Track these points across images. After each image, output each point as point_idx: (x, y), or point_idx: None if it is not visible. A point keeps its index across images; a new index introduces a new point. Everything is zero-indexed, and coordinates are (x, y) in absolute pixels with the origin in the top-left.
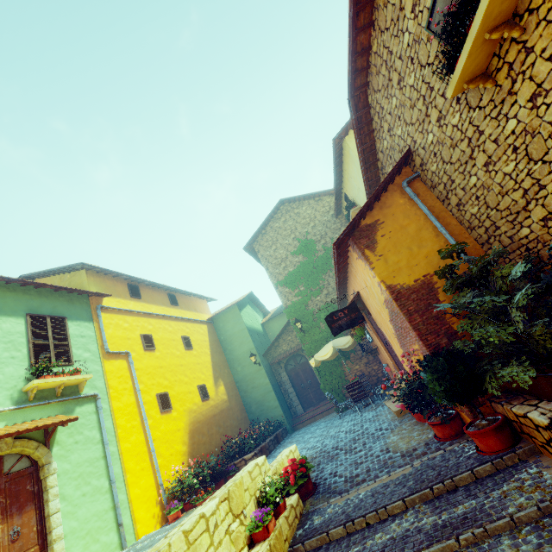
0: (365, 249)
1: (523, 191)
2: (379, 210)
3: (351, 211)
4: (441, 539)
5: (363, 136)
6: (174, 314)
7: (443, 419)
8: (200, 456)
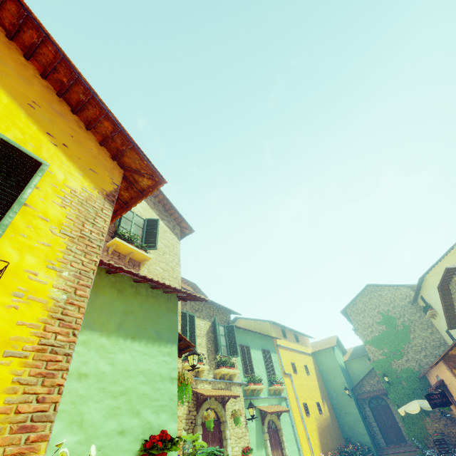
0: (452, 368)
1: None
2: None
3: (428, 312)
4: None
5: (445, 300)
6: (298, 348)
7: None
8: (325, 452)
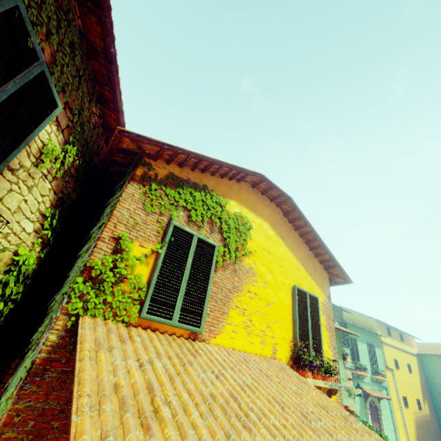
0: None
1: None
2: None
3: None
4: None
5: None
6: (402, 347)
7: None
8: None
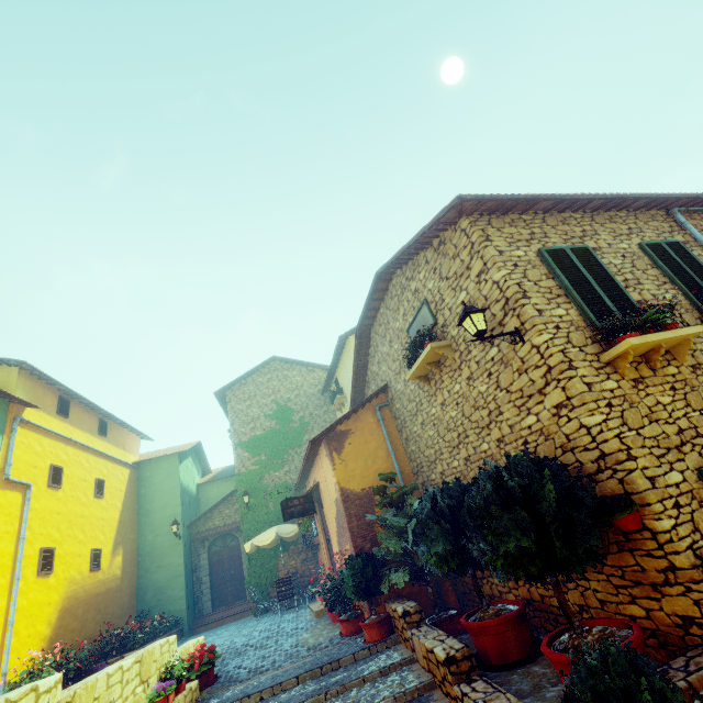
0: (333, 451)
1: (435, 450)
2: (354, 421)
3: (337, 398)
4: (315, 695)
5: (360, 355)
6: (98, 447)
7: (350, 615)
8: (62, 647)
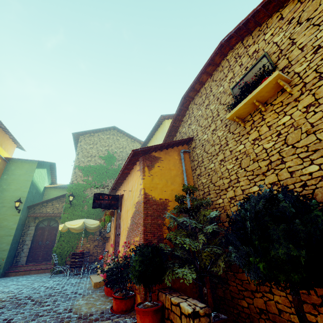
0: (146, 166)
1: (230, 180)
2: (165, 153)
3: None
4: None
5: (177, 119)
6: None
7: (125, 295)
8: None
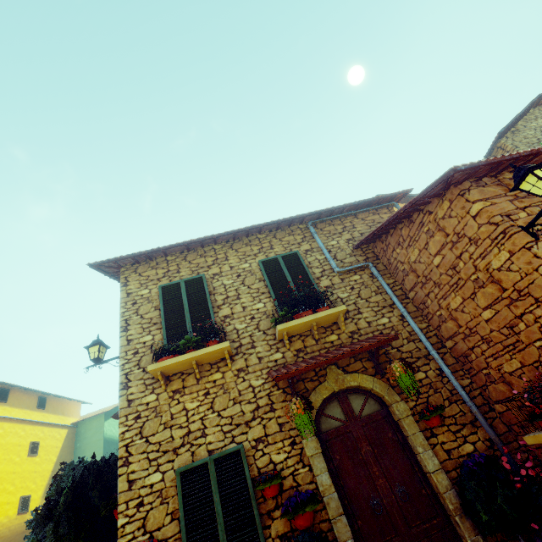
0: None
1: None
2: None
3: None
4: None
5: None
6: (35, 417)
7: None
8: None
